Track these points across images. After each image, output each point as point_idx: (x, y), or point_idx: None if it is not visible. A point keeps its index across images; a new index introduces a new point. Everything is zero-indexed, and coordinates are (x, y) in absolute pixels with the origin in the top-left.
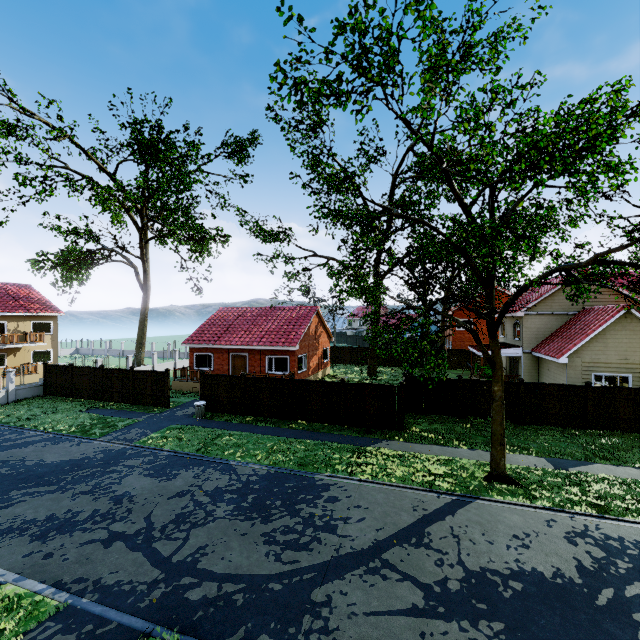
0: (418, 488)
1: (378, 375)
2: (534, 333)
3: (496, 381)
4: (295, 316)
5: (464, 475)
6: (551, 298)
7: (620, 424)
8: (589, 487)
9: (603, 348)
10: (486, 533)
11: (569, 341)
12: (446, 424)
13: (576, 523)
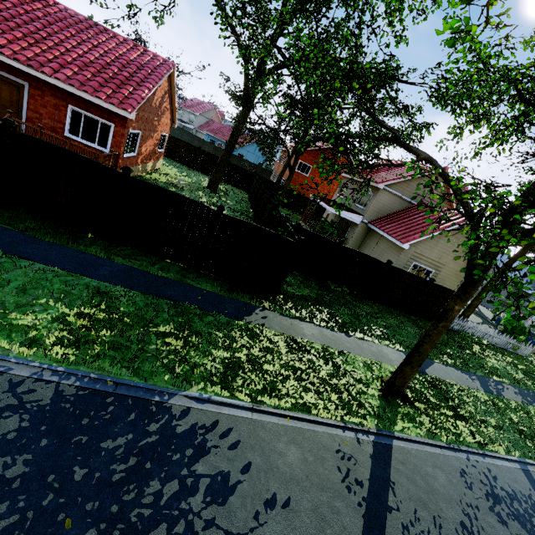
0: (331, 423)
1: (217, 191)
2: (379, 208)
3: (464, 300)
4: (135, 60)
5: (365, 388)
6: (409, 182)
7: (428, 314)
8: (454, 403)
9: (434, 246)
10: (441, 531)
11: (413, 230)
12: (314, 290)
13: (478, 472)
